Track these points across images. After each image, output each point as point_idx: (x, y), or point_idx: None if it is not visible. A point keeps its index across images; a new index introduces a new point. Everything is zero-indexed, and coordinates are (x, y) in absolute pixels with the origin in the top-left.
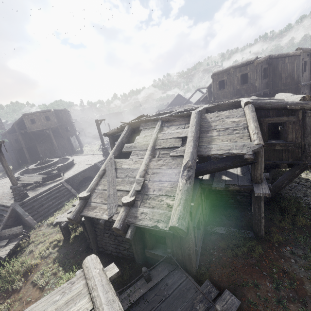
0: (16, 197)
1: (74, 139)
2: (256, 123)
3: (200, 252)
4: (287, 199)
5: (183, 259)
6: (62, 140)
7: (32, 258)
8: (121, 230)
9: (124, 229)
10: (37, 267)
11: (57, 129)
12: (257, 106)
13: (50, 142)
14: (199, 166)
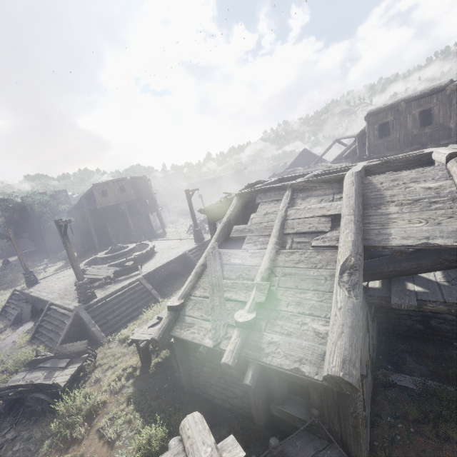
0: (81, 297)
1: (154, 216)
2: None
3: (370, 420)
4: None
5: (342, 431)
6: (140, 218)
7: (99, 392)
8: (235, 369)
9: (241, 367)
10: (105, 407)
11: (134, 203)
12: None
13: (124, 221)
14: (364, 265)
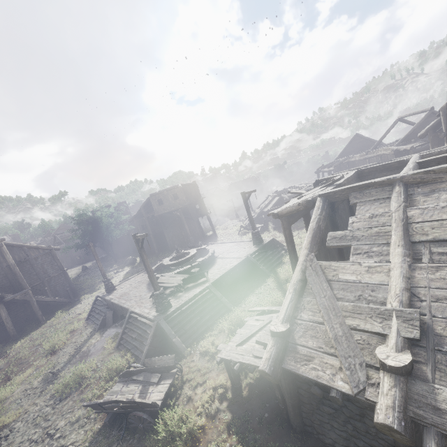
0: (158, 307)
1: (202, 219)
2: None
3: None
4: None
5: None
6: (192, 222)
7: (195, 414)
8: (405, 436)
9: (411, 433)
10: (205, 434)
11: (186, 209)
12: None
13: (178, 226)
14: None
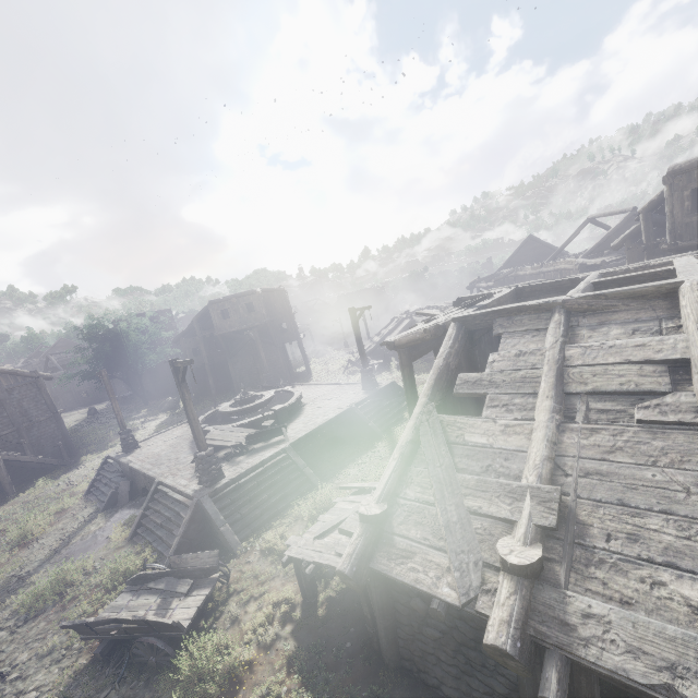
0: (203, 477)
1: (291, 346)
2: None
3: None
4: None
5: None
6: (274, 350)
7: (241, 643)
8: (519, 662)
9: (529, 658)
10: (252, 673)
11: (265, 328)
12: None
13: (252, 355)
14: None
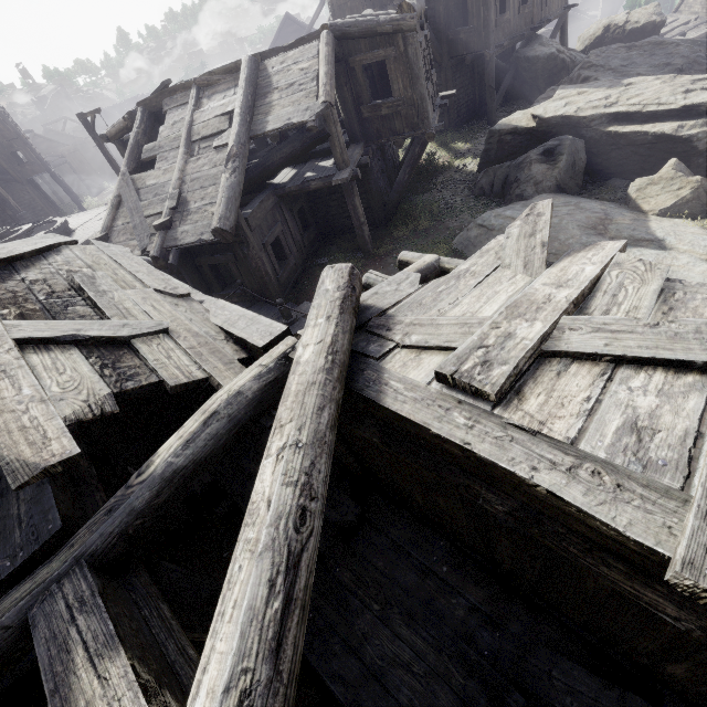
0: None
1: (51, 187)
2: (328, 67)
3: (292, 287)
4: (426, 204)
5: (259, 288)
6: (21, 189)
7: None
8: (160, 258)
9: (165, 256)
10: None
11: None
12: (339, 33)
13: None
14: (263, 159)
